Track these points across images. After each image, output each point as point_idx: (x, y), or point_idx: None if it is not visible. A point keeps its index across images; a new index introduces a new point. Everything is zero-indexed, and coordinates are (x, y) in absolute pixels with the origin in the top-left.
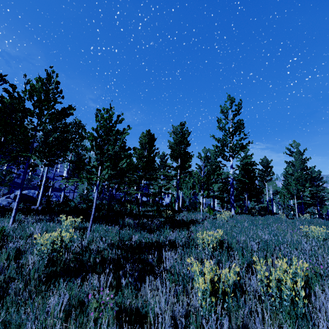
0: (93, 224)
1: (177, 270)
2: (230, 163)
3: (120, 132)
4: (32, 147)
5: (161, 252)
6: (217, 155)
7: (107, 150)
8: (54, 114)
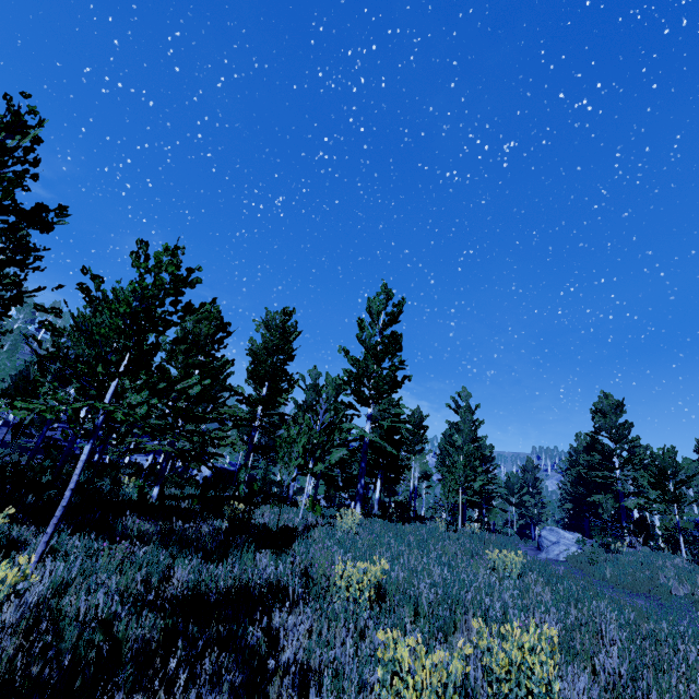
0: (33, 531)
1: (317, 660)
2: (368, 411)
3: (192, 310)
4: None
5: (266, 615)
6: (346, 390)
7: (154, 345)
8: (7, 215)
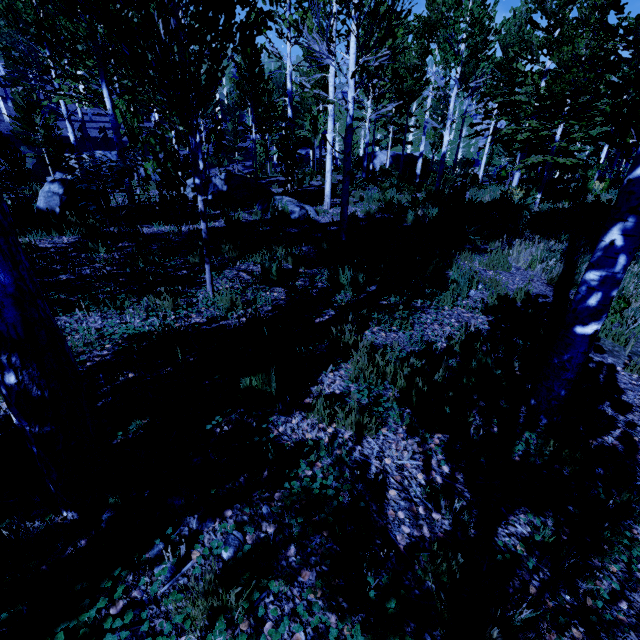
0: None
1: None
2: None
3: None
4: None
5: None
6: None
7: None
8: None
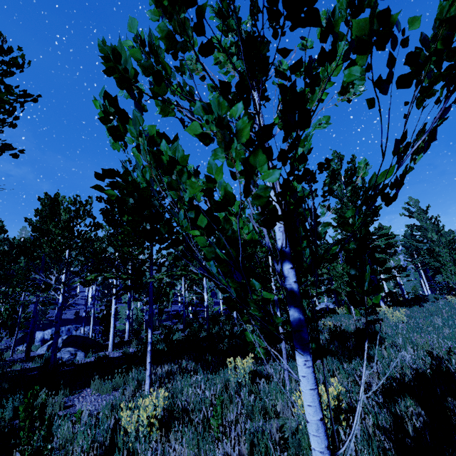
0: (253, 363)
1: None
2: None
3: None
4: (151, 261)
5: None
6: (336, 231)
7: None
8: None
